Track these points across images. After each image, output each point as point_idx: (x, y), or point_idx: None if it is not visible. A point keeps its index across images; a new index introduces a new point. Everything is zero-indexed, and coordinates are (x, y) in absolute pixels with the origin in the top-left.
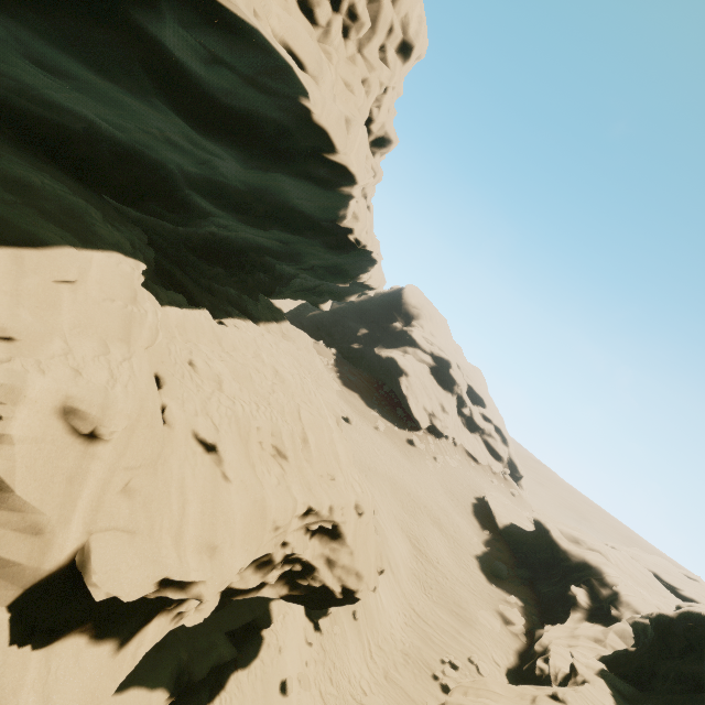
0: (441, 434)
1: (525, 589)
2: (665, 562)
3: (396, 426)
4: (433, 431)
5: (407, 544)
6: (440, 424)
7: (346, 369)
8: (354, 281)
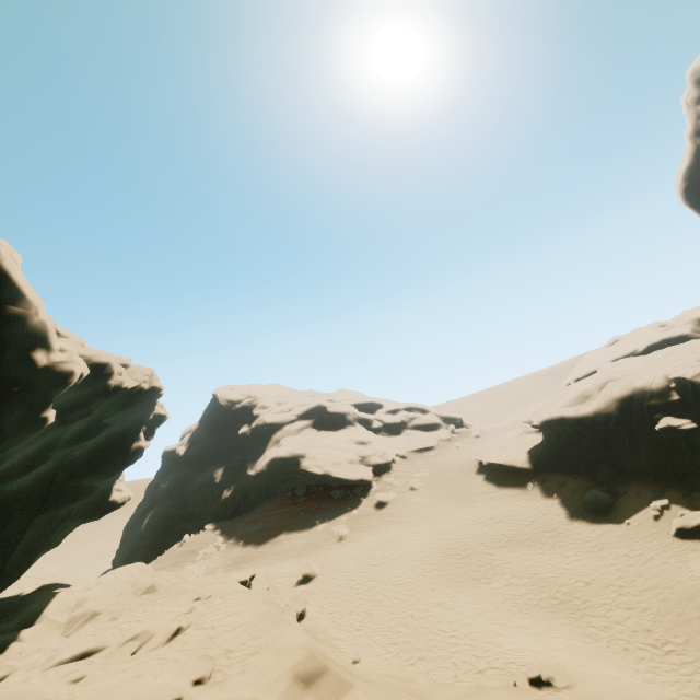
0: (387, 464)
1: (633, 484)
2: (592, 353)
3: (352, 511)
4: (379, 470)
5: (554, 622)
6: (377, 458)
7: (243, 526)
8: (89, 410)
